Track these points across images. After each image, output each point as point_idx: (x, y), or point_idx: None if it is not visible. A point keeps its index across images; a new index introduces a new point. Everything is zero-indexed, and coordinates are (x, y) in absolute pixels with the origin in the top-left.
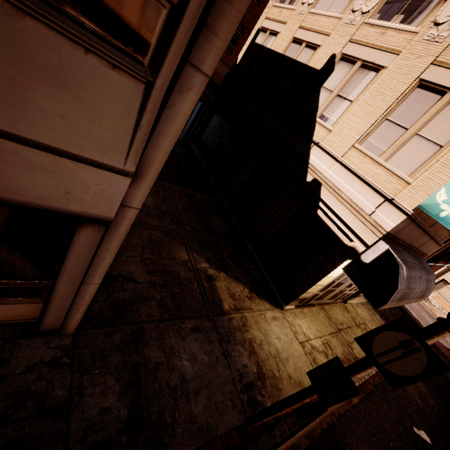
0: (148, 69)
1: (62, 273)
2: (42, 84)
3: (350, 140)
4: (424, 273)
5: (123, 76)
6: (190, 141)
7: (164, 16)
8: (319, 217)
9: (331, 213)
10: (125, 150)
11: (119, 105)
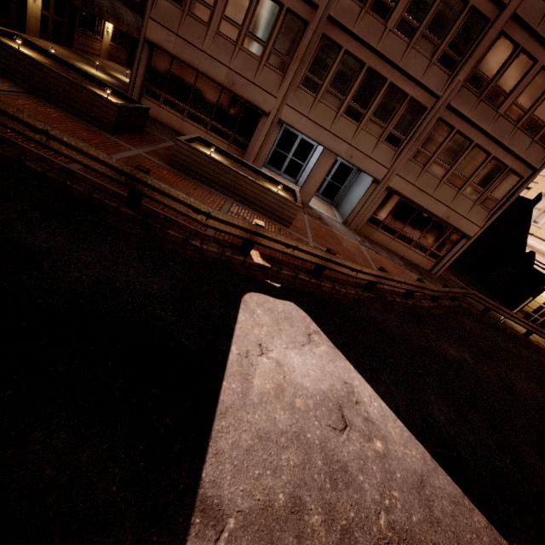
0: (490, 210)
1: (451, 251)
2: (475, 213)
3: None
4: None
5: (486, 212)
6: None
7: (496, 204)
8: (534, 268)
9: (542, 265)
10: (482, 223)
11: (484, 216)
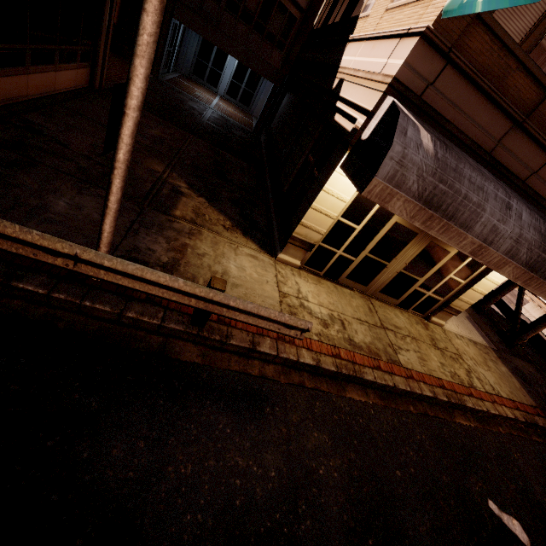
0: None
1: None
2: None
3: (384, 6)
4: (528, 213)
5: None
6: (262, 134)
7: None
8: (334, 122)
9: (344, 104)
10: None
11: None
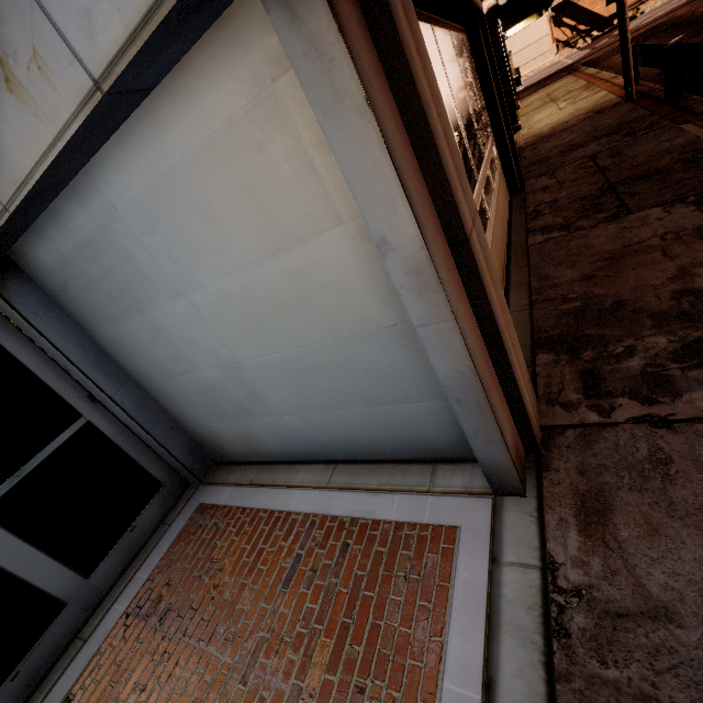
0: None
1: (496, 99)
2: None
3: None
4: None
5: None
6: None
7: None
8: None
9: None
10: None
11: None
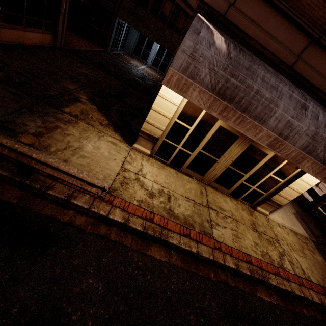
0: None
1: None
2: None
3: None
4: None
5: None
6: None
7: None
8: None
9: None
10: None
11: None
